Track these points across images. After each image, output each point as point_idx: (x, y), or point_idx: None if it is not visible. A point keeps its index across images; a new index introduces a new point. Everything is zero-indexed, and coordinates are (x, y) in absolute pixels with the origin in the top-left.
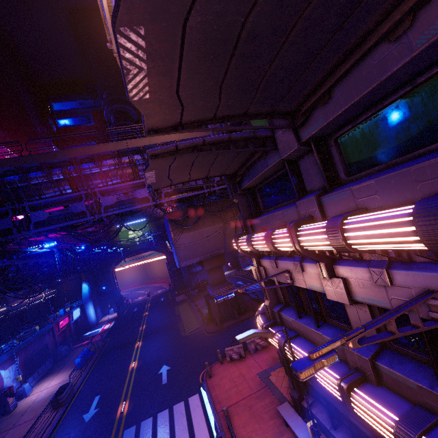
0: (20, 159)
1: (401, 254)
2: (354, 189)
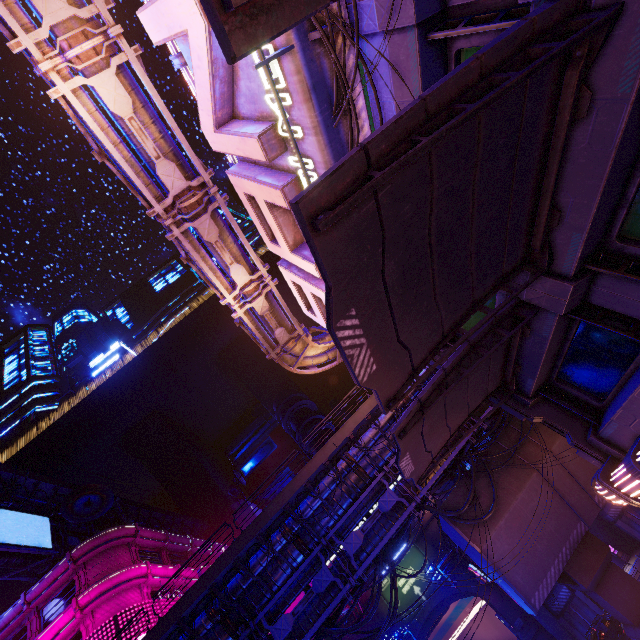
0: (235, 545)
1: None
2: None
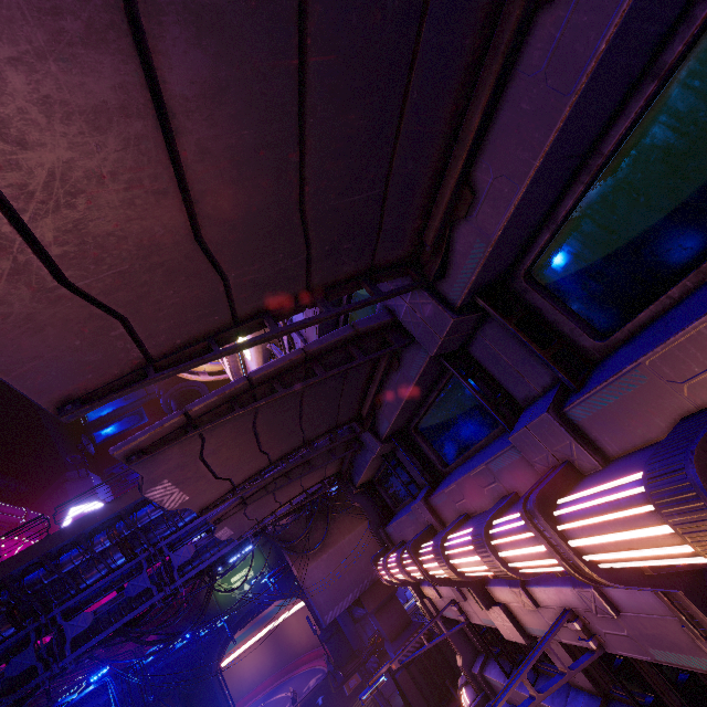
0: (47, 541)
1: None
2: (447, 492)
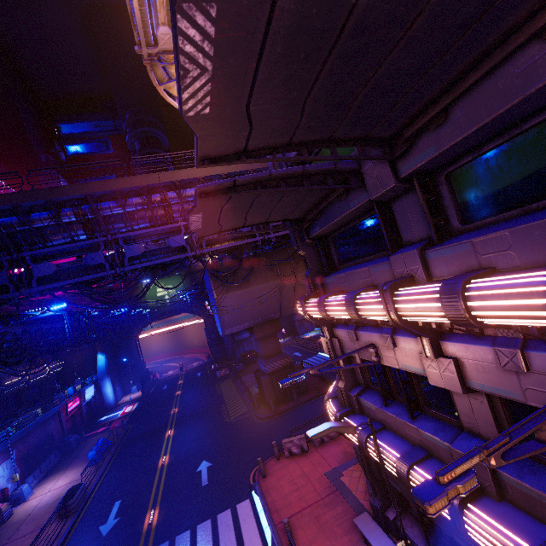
0: (20, 195)
1: (542, 330)
2: (476, 241)
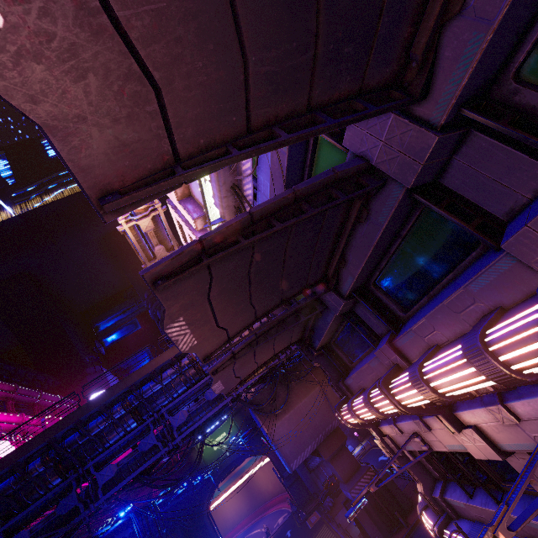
0: (79, 411)
1: None
2: (414, 329)
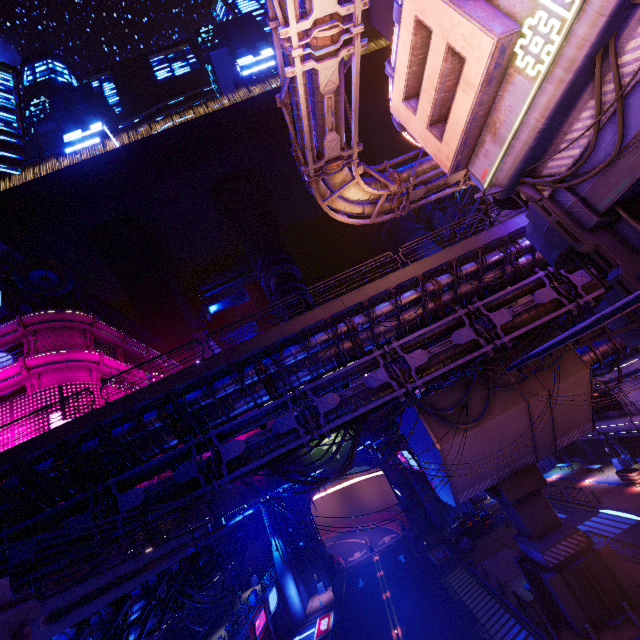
0: (203, 364)
1: None
2: None
